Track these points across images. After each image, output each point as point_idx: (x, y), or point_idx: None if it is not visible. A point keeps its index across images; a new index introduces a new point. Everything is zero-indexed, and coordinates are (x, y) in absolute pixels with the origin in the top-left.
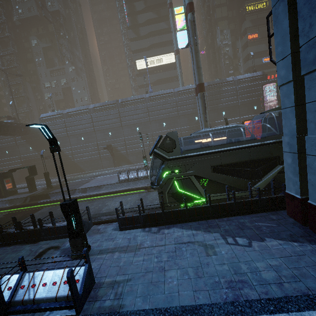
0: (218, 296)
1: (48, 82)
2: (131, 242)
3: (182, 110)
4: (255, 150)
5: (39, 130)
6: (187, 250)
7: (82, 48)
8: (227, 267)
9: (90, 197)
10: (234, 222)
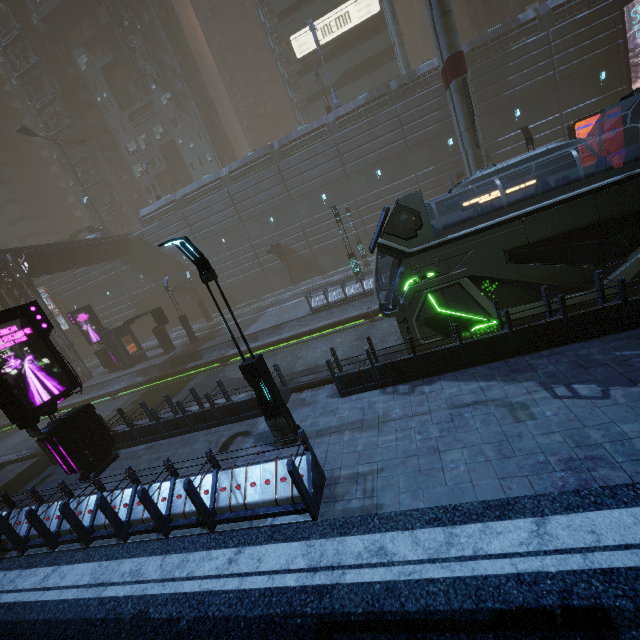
0: (547, 484)
1: (131, 142)
2: (366, 413)
3: (414, 133)
4: (609, 195)
5: (146, 242)
6: (474, 417)
7: (173, 42)
8: (560, 437)
9: (266, 347)
10: (567, 357)
